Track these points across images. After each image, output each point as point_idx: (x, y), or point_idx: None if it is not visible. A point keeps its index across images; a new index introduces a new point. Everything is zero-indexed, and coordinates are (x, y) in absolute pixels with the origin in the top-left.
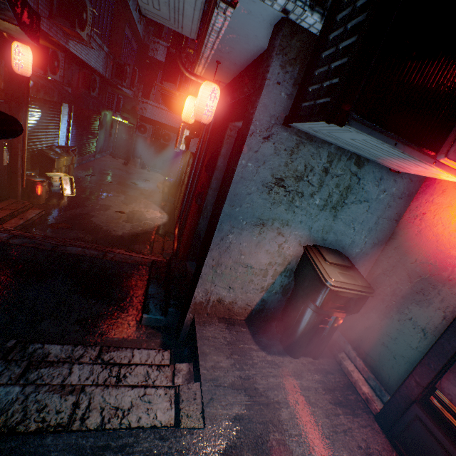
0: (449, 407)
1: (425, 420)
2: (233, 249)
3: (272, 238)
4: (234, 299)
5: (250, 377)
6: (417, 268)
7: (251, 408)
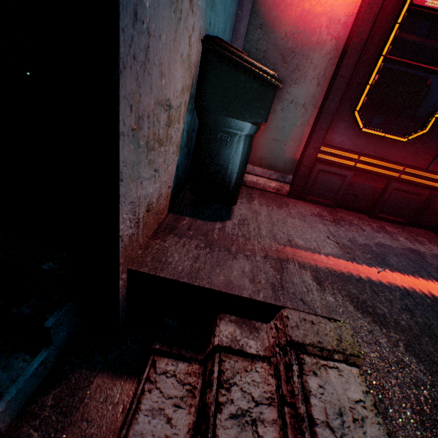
0: (326, 152)
1: (325, 168)
2: (153, 57)
3: (186, 17)
4: (160, 190)
5: (264, 249)
6: (289, 44)
7: (303, 265)
